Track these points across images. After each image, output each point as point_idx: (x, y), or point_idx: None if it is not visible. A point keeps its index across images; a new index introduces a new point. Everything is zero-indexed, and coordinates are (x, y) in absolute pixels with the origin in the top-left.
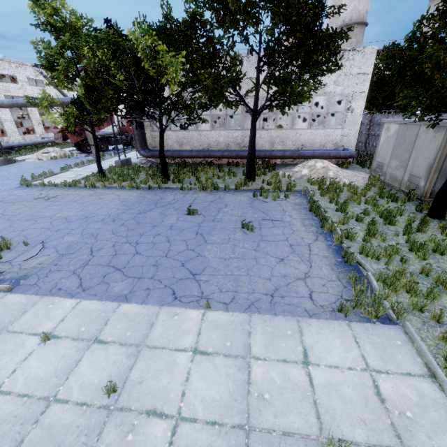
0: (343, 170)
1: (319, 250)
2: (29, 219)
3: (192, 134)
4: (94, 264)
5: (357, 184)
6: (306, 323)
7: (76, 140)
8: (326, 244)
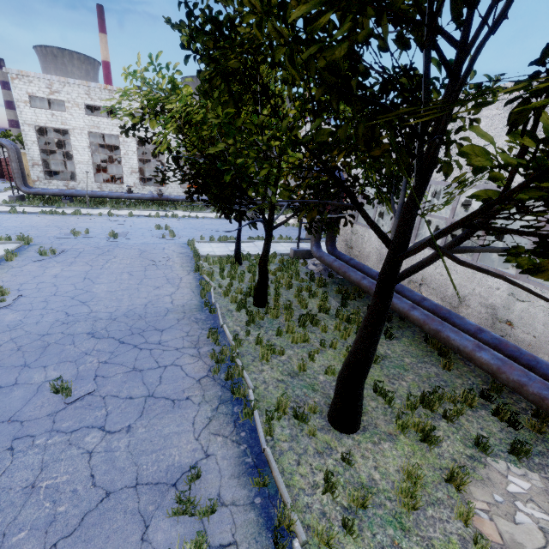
0: None
1: None
2: (87, 278)
3: None
4: None
5: None
6: None
7: None
8: None
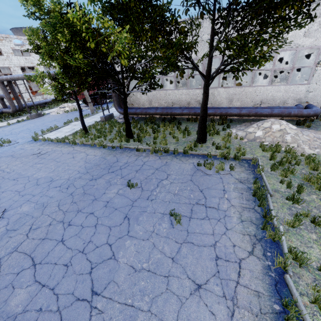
0: (303, 132)
1: (251, 277)
2: (14, 179)
3: (159, 93)
4: (21, 251)
5: (320, 152)
6: None
7: (82, 97)
8: (263, 264)
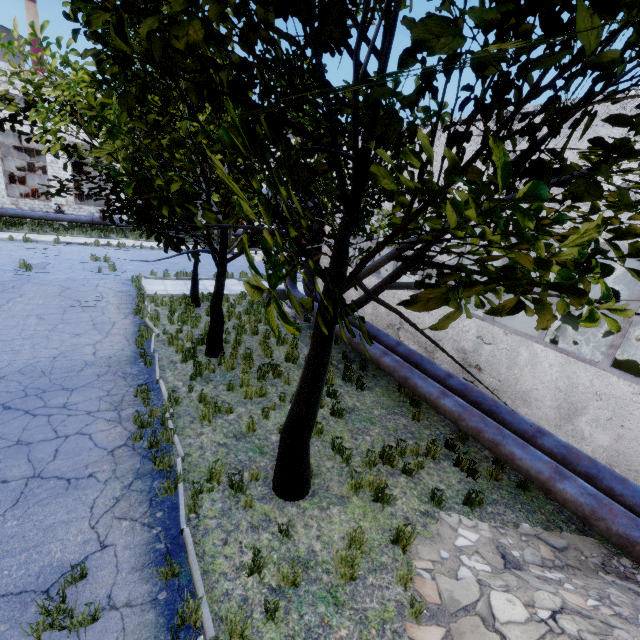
0: None
1: None
2: None
3: None
4: None
5: None
6: None
7: None
8: None
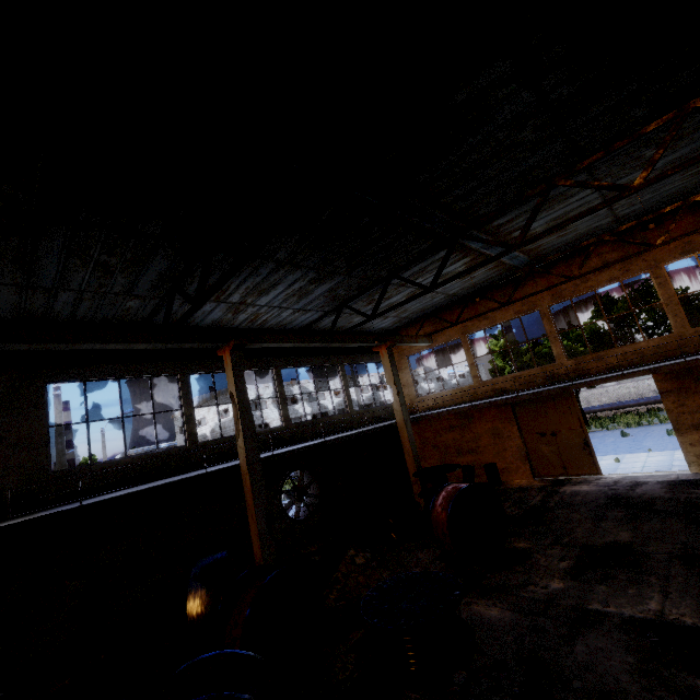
0: None
1: None
2: None
3: (597, 391)
4: None
5: None
6: None
7: None
8: None
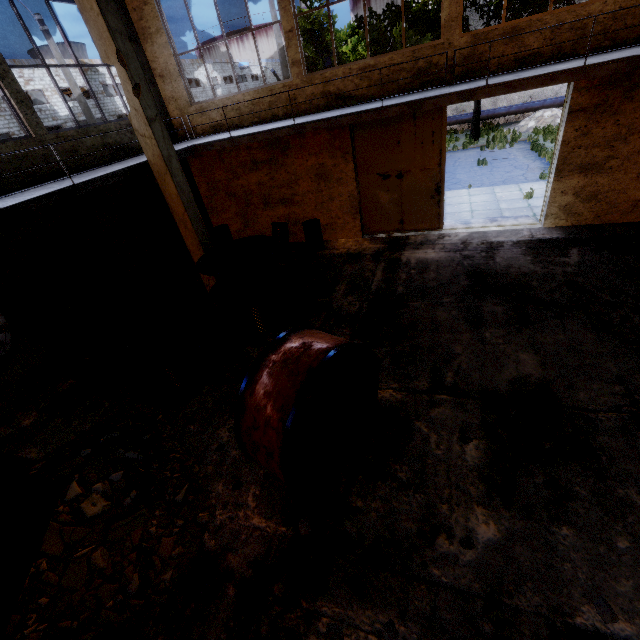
0: None
1: (534, 165)
2: None
3: None
4: None
5: None
6: (521, 184)
7: None
8: (540, 162)
